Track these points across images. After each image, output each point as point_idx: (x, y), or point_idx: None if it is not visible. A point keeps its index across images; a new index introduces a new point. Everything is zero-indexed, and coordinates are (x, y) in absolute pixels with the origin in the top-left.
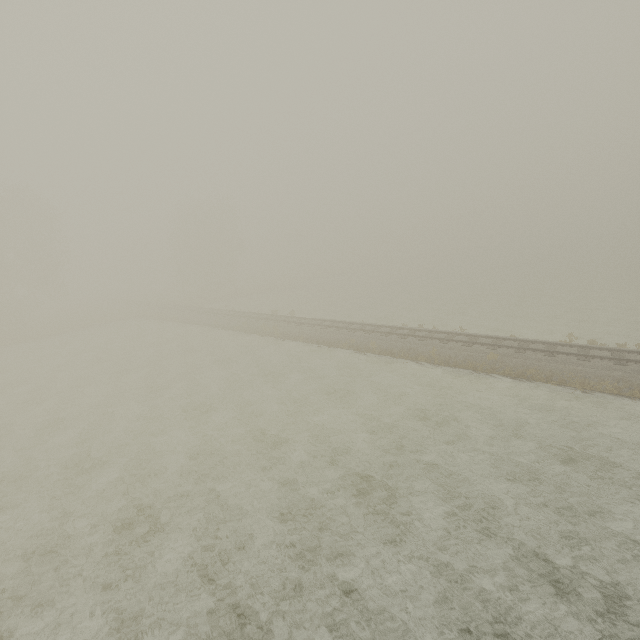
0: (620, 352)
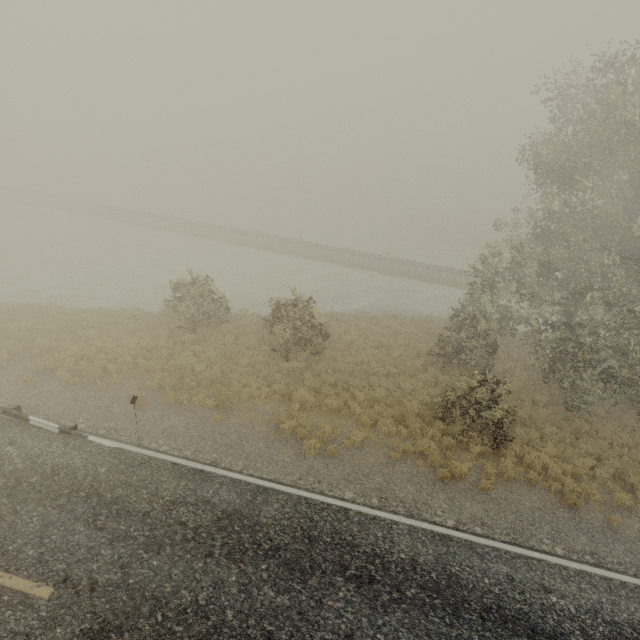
0: (244, 231)
